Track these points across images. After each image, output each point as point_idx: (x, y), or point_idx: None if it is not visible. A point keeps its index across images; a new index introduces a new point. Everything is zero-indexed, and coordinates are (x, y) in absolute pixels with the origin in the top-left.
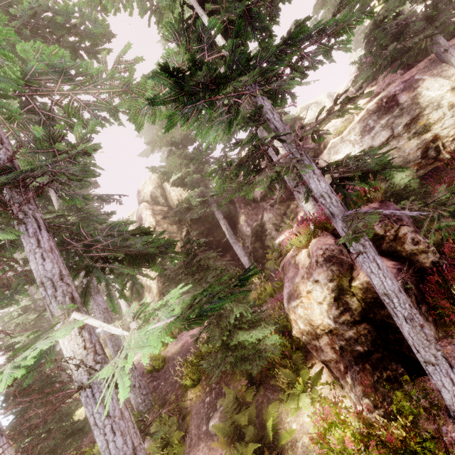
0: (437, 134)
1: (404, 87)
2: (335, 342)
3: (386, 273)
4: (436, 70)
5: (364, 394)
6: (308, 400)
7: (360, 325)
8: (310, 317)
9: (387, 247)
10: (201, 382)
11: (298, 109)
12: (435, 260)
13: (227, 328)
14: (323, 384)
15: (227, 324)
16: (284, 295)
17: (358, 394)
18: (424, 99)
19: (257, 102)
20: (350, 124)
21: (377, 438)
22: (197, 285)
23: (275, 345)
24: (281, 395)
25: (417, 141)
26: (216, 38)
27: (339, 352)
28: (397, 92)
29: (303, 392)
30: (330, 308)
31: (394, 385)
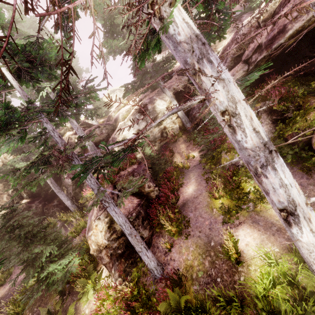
0: (165, 126)
1: (149, 101)
2: (108, 252)
3: (119, 215)
4: (161, 96)
5: (119, 276)
6: (92, 292)
7: (120, 238)
8: (97, 240)
9: (138, 191)
10: (25, 312)
11: (108, 91)
12: (157, 194)
13: (40, 265)
14: (103, 278)
15: (40, 263)
16: (86, 228)
17: (116, 277)
18: (157, 109)
19: (43, 124)
20: (128, 115)
21: (120, 297)
22: (13, 241)
23: (75, 265)
24: (79, 295)
25: (158, 129)
26: (8, 78)
27: (110, 257)
28: (147, 103)
29: (93, 287)
30: (106, 233)
31: (134, 265)
